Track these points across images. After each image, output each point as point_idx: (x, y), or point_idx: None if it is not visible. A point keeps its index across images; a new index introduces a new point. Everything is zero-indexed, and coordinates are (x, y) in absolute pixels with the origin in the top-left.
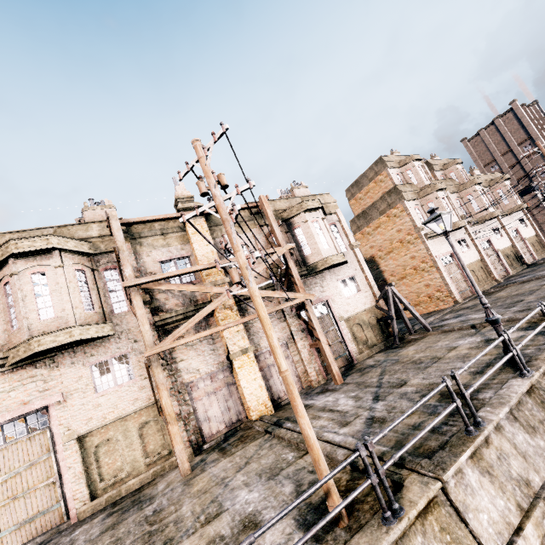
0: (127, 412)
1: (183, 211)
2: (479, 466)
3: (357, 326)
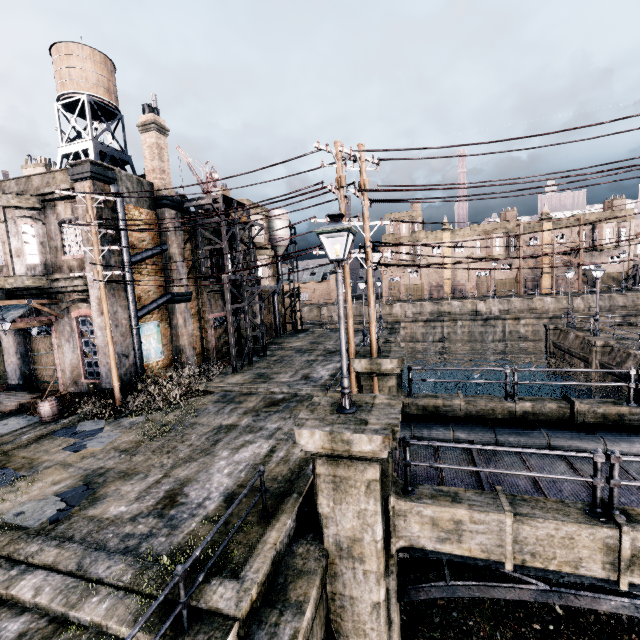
0: (507, 278)
1: (543, 219)
2: (581, 298)
3: (607, 278)
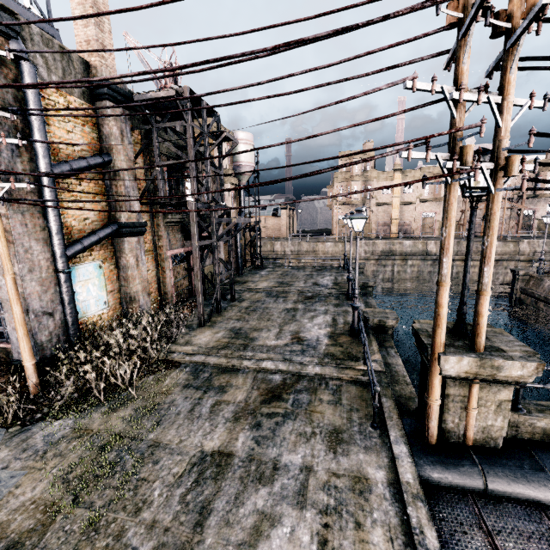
0: None
1: None
2: (528, 243)
3: (543, 224)
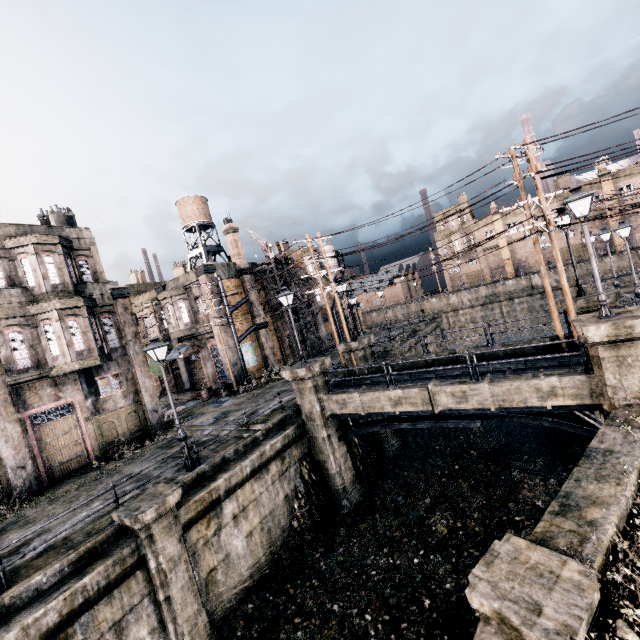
0: (572, 245)
1: (600, 176)
2: None
3: None
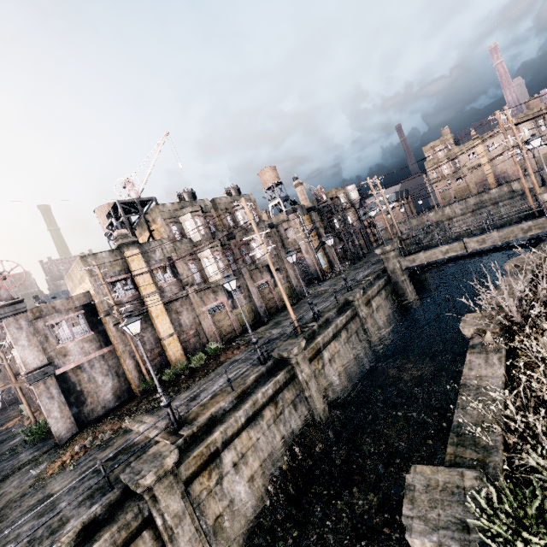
0: (545, 153)
1: None
2: None
3: None
